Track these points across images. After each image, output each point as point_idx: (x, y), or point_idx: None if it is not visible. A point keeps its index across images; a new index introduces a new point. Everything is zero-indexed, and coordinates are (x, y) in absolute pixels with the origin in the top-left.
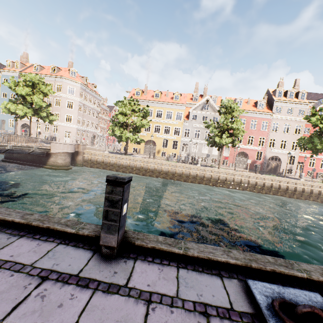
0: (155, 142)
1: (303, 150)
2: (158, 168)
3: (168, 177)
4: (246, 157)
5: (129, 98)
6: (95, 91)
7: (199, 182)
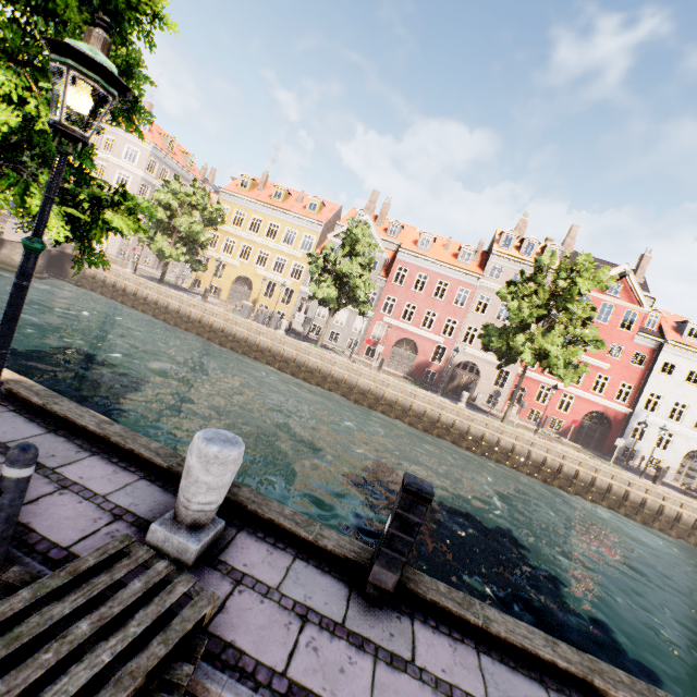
0: (253, 283)
1: (484, 349)
2: (206, 319)
3: (218, 341)
4: (415, 351)
5: (224, 188)
6: (189, 168)
7: (268, 362)
